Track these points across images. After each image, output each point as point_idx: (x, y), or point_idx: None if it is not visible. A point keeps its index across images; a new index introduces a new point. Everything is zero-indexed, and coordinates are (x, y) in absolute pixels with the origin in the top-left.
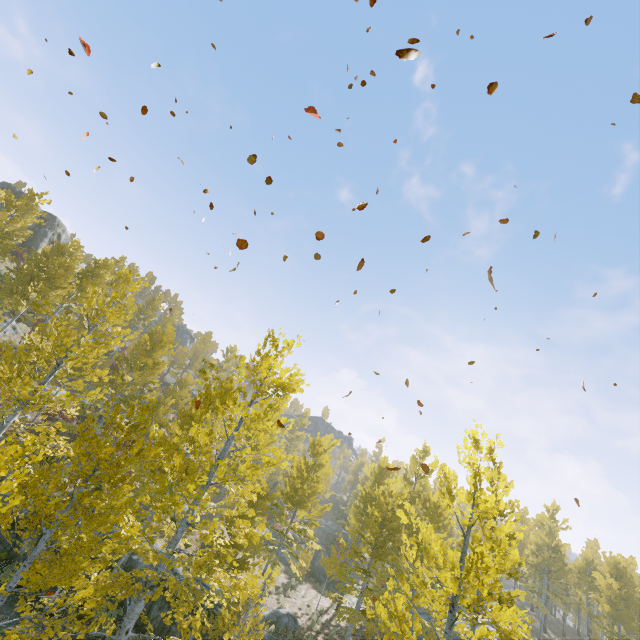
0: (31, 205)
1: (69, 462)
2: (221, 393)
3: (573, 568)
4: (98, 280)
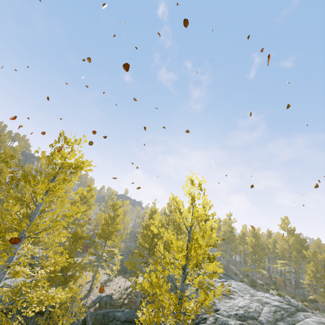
0: None
1: None
2: (24, 175)
3: (238, 237)
4: None
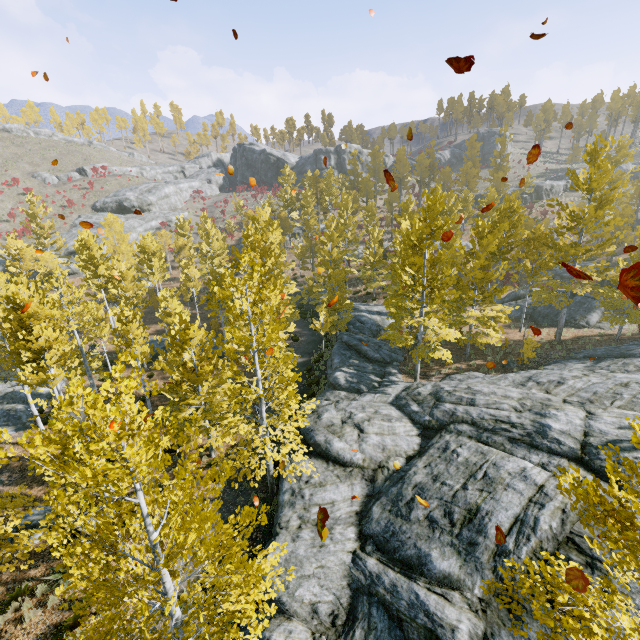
0: (285, 177)
1: (346, 282)
2: None
3: None
4: (329, 185)
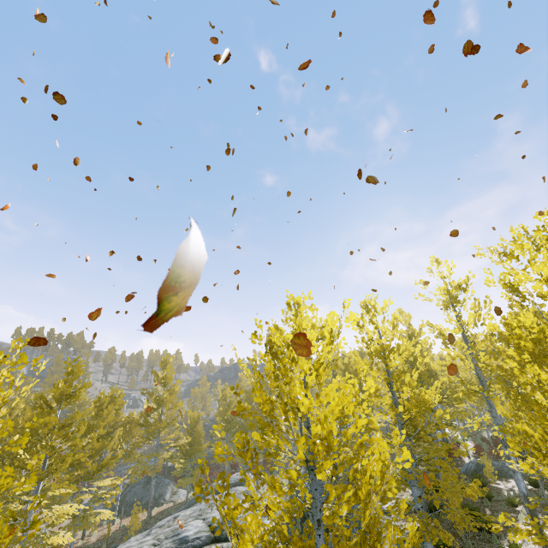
0: None
1: None
2: None
3: None
4: None
